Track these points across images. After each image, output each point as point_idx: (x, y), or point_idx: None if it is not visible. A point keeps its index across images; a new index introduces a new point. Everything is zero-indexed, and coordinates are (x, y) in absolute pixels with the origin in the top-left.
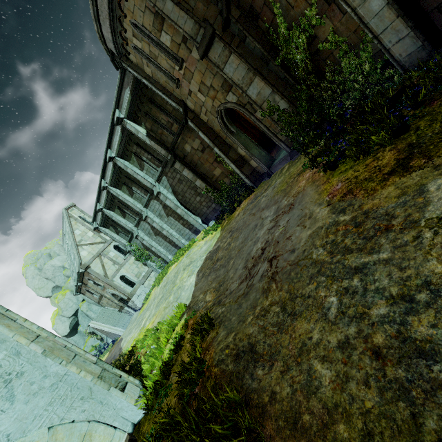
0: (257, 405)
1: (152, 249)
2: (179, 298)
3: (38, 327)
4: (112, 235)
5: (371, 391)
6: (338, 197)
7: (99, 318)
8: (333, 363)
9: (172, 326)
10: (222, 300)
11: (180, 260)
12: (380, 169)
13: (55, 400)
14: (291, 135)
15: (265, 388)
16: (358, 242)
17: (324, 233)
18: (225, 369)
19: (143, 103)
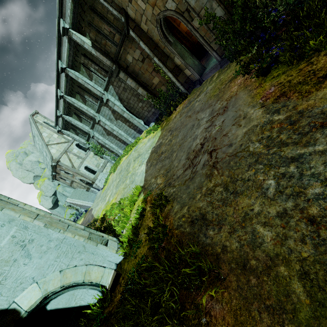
0: (212, 254)
1: (106, 146)
2: (134, 181)
3: (36, 209)
4: (73, 136)
5: (307, 246)
6: (271, 99)
7: (72, 196)
8: (273, 227)
9: (133, 201)
10: (172, 182)
11: (129, 154)
12: (314, 73)
13: (60, 254)
14: (224, 43)
15: (217, 243)
16: (293, 137)
17: (260, 130)
18: (184, 231)
19: (85, 12)
